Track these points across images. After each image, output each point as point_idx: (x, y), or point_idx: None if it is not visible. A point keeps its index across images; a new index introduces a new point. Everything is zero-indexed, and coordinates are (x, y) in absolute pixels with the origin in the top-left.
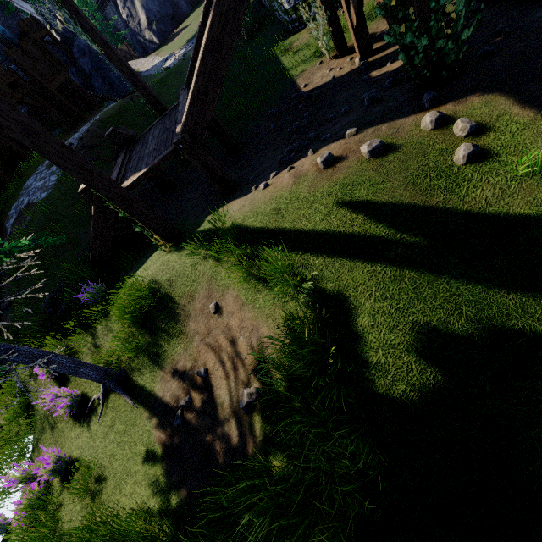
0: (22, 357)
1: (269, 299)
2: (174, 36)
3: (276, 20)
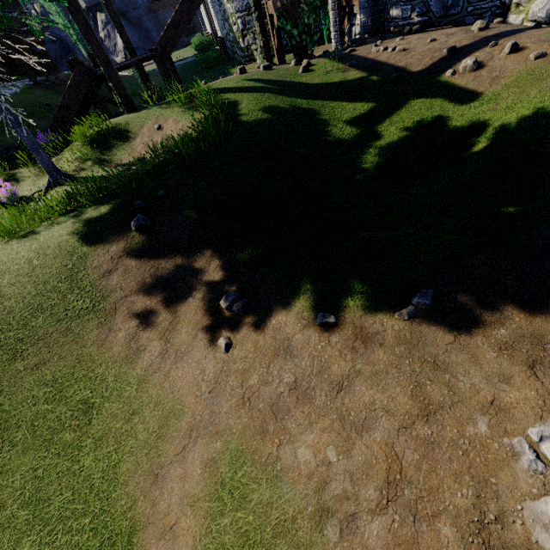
0: (6, 108)
1: (196, 114)
2: (146, 64)
3: (235, 60)
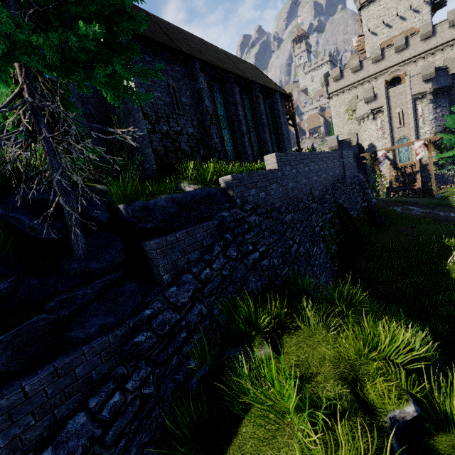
0: None
1: None
2: None
3: None
